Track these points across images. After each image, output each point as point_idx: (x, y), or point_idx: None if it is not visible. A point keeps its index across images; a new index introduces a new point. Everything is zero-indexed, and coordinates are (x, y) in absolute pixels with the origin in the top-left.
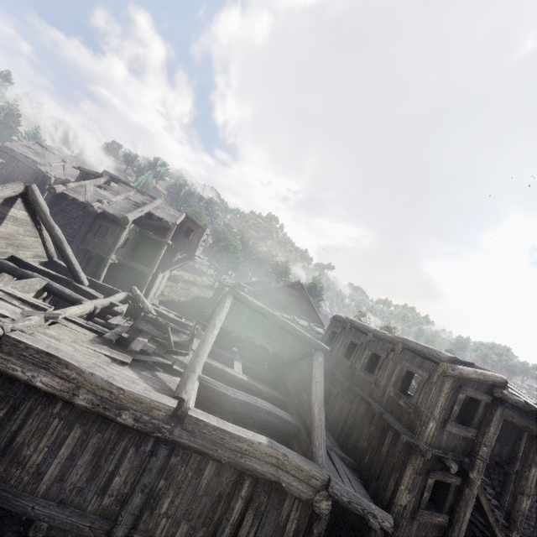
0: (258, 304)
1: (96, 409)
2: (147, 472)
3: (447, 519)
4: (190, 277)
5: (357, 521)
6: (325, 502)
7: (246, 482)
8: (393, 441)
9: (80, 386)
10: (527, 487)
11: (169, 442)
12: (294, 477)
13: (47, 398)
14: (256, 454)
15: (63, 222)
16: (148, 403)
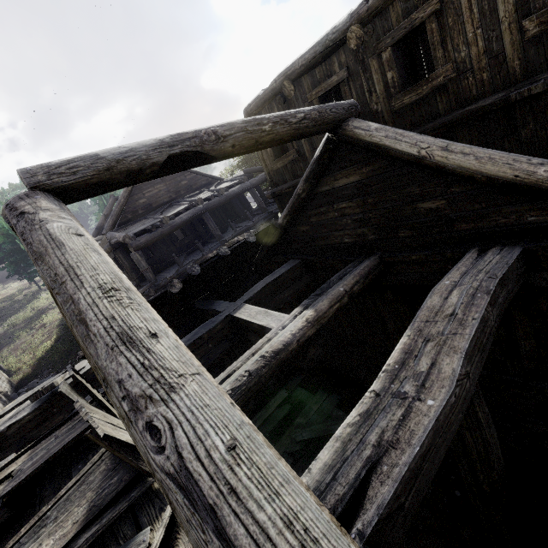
0: (146, 142)
1: None
2: None
3: None
4: (25, 315)
5: None
6: None
7: None
8: None
9: None
10: None
11: None
12: None
13: None
14: None
15: None
16: None
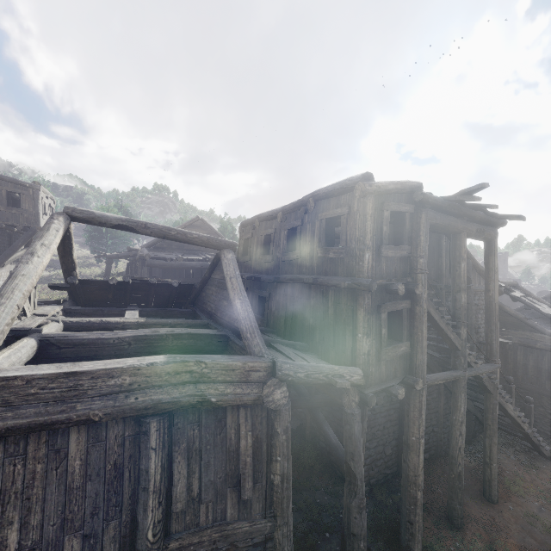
0: (115, 216)
1: None
2: None
3: (409, 345)
4: None
5: (329, 398)
6: (279, 390)
7: (150, 426)
8: (336, 299)
9: None
10: (462, 283)
11: None
12: (226, 383)
13: None
14: (152, 382)
15: None
16: None
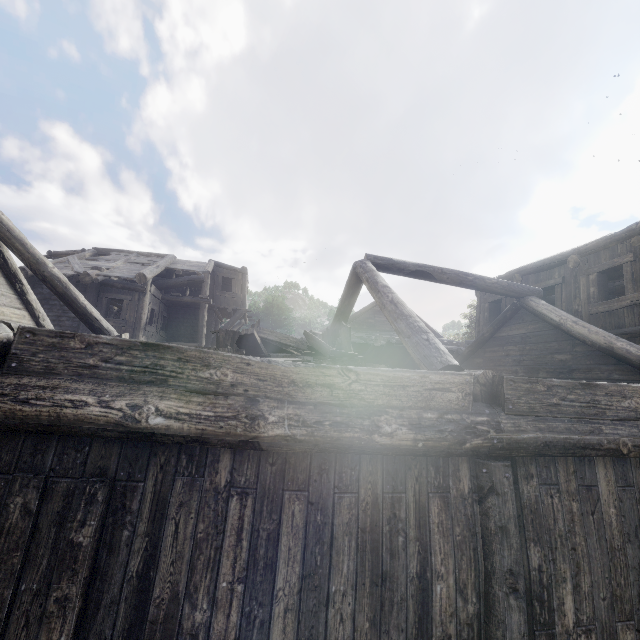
0: (411, 262)
1: (319, 433)
2: (499, 540)
3: None
4: None
5: None
6: None
7: None
8: None
9: (254, 397)
10: None
11: (504, 451)
12: None
13: (188, 457)
14: None
15: (53, 315)
16: (418, 382)
